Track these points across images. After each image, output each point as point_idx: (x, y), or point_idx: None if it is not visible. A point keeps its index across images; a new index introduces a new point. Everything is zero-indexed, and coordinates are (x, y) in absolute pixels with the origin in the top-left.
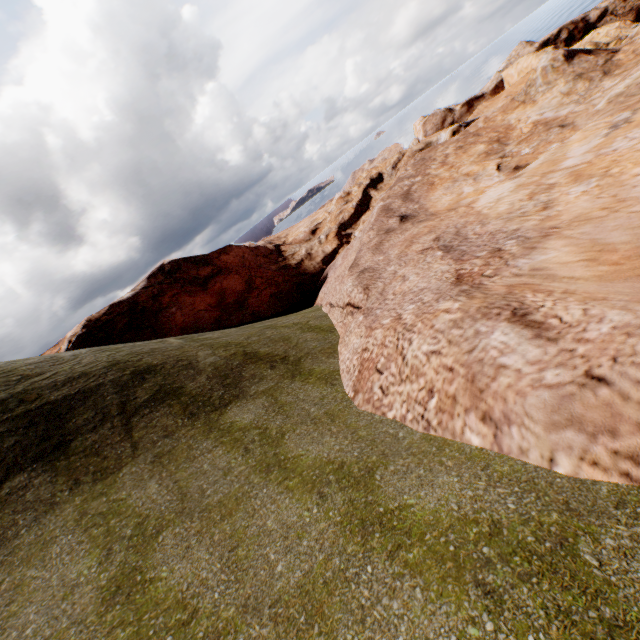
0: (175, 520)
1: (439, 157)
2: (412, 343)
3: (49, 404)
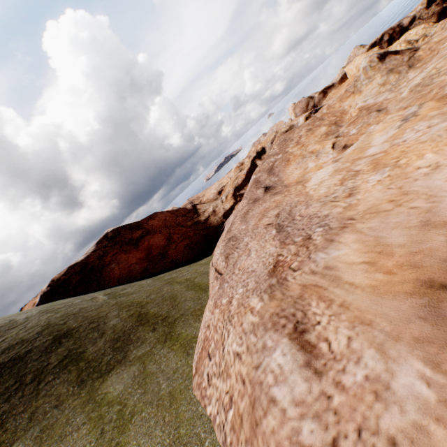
0: None
1: (295, 138)
2: (229, 336)
3: None
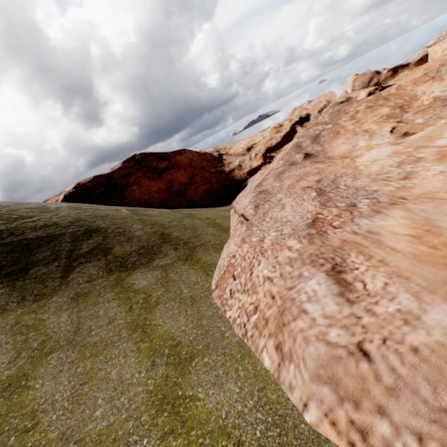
0: (64, 347)
1: (351, 111)
2: (260, 265)
3: (26, 240)
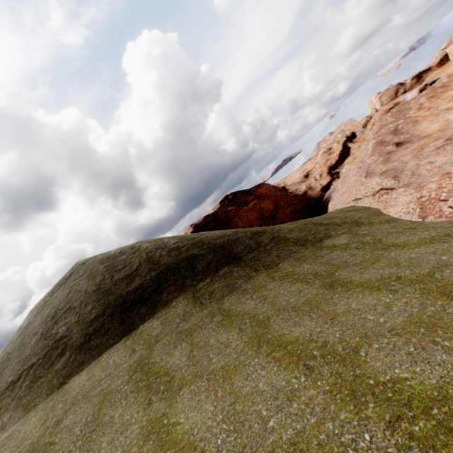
0: (338, 269)
1: (413, 106)
2: None
3: (217, 244)
